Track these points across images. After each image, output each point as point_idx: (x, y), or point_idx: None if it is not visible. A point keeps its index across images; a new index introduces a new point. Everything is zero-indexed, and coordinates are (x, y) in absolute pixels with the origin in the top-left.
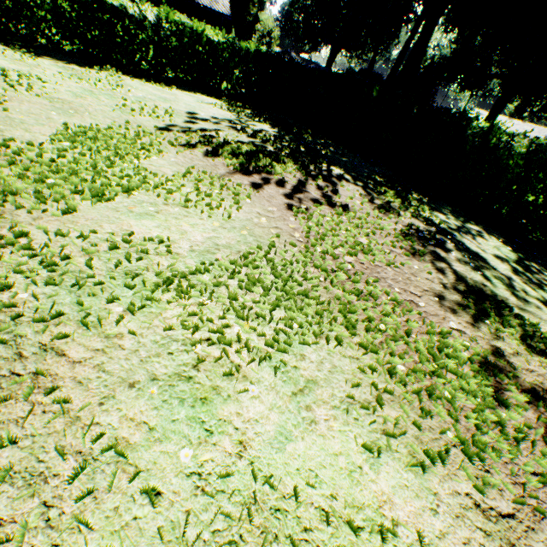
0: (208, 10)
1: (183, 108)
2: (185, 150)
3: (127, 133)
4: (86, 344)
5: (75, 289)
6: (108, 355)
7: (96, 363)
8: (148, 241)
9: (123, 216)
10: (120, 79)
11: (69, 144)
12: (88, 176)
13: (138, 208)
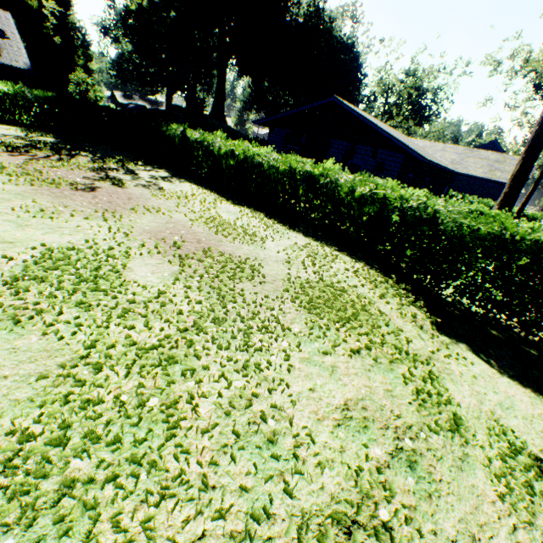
0: (10, 67)
1: None
2: None
3: None
4: None
5: None
6: None
7: None
8: None
9: None
10: None
11: None
12: None
13: None
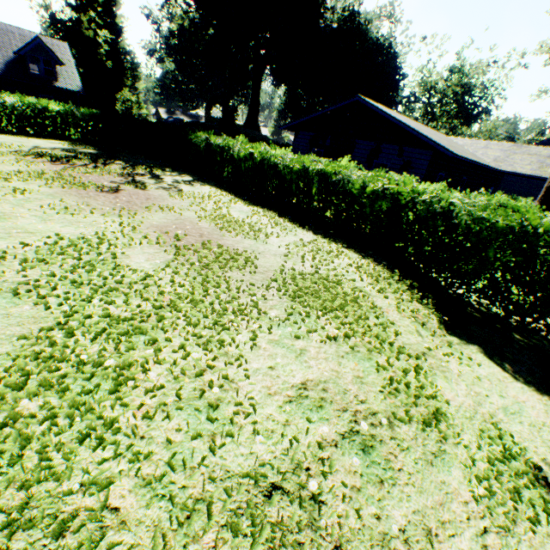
0: (65, 90)
1: (32, 145)
2: (22, 157)
3: None
4: None
5: None
6: None
7: None
8: None
9: None
10: None
11: None
12: None
13: None
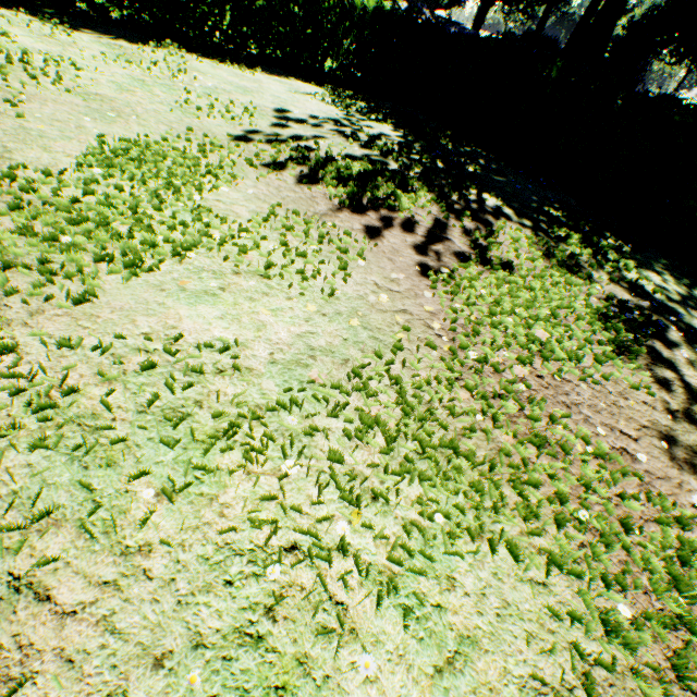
0: None
1: (269, 102)
2: (269, 174)
3: (188, 148)
4: (88, 570)
5: (81, 452)
6: (122, 593)
7: (100, 614)
8: (204, 347)
9: (170, 300)
10: (184, 59)
11: (102, 170)
12: (124, 226)
13: (193, 283)
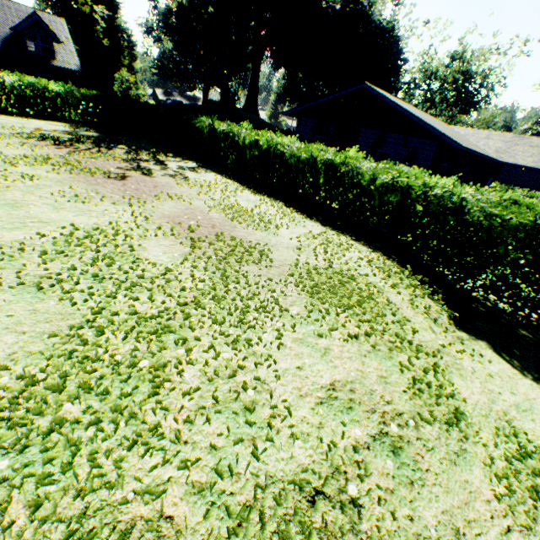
0: (64, 69)
1: (33, 127)
2: (25, 139)
3: None
4: None
5: None
6: None
7: None
8: None
9: None
10: None
11: None
12: None
13: None
